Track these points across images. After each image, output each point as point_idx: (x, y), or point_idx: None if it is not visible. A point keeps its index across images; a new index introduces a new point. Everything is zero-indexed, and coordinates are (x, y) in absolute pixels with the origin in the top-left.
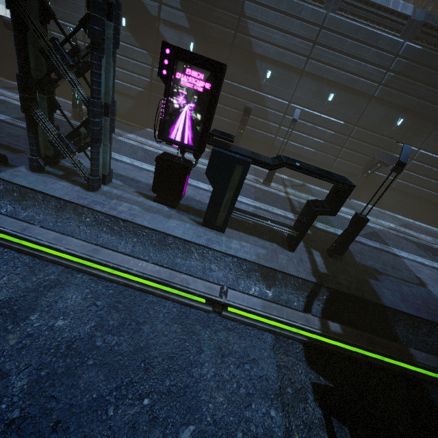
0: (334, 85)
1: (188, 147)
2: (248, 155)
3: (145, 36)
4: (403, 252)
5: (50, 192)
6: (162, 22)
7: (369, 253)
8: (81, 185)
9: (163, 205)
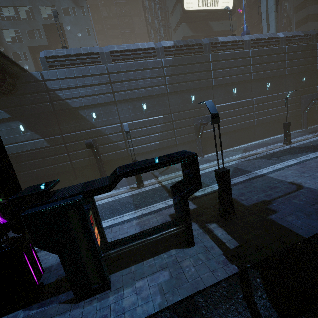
0: (141, 99)
1: (1, 227)
2: (75, 193)
3: None
4: (262, 169)
5: None
6: None
7: (247, 189)
8: None
9: (17, 311)
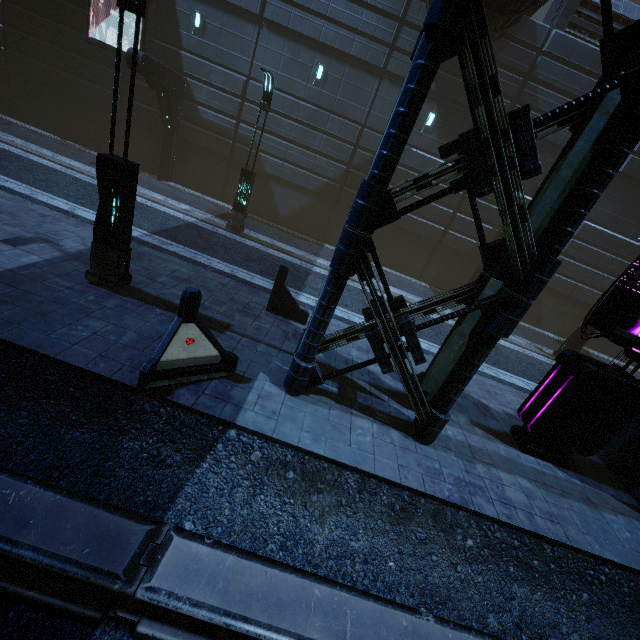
0: None
1: None
2: None
3: (352, 97)
4: None
5: (373, 467)
6: (387, 77)
7: None
8: (390, 421)
9: (544, 461)
